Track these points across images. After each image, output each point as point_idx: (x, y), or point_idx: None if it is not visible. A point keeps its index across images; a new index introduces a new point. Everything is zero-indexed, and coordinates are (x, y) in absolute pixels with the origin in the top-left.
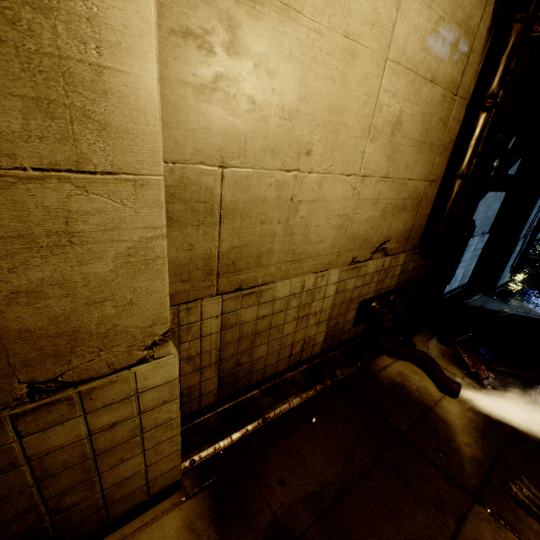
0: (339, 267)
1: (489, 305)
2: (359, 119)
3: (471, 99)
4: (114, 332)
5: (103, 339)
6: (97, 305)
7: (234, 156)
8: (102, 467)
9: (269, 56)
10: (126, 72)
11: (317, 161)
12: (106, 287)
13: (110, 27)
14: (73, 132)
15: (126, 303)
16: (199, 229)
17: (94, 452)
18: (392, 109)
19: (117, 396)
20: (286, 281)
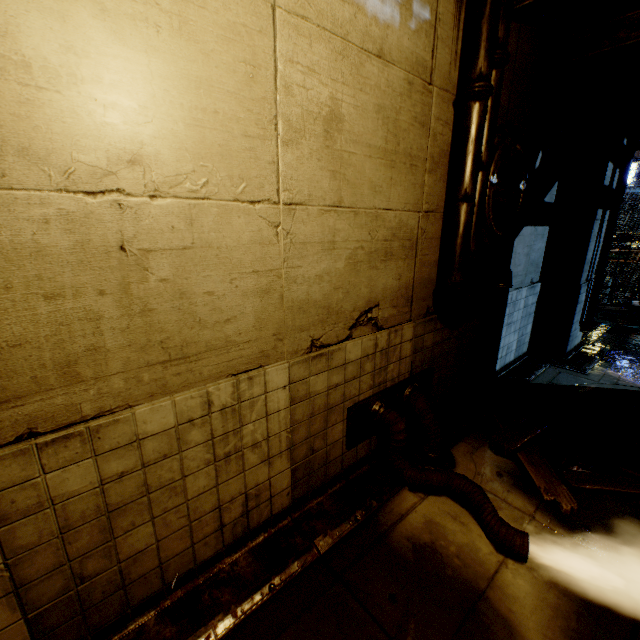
0: (287, 359)
1: (561, 378)
2: (247, 104)
3: (458, 92)
4: None
5: None
6: None
7: None
8: None
9: None
10: None
11: (167, 176)
12: None
13: None
14: None
15: None
16: None
17: None
18: (315, 93)
19: None
20: (161, 400)
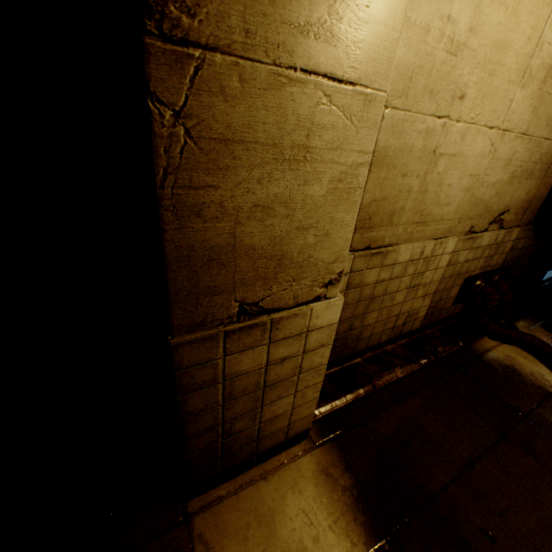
0: (456, 236)
1: None
2: (518, 59)
3: None
4: (307, 263)
5: (297, 269)
6: (303, 231)
7: (397, 95)
8: (265, 400)
9: None
10: None
11: (467, 108)
12: (314, 213)
13: None
14: (339, 30)
15: (323, 233)
16: None
17: (264, 384)
18: None
19: (294, 330)
20: (409, 244)
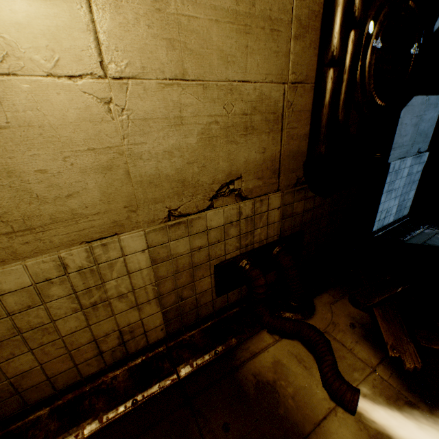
0: (144, 227)
1: (437, 240)
2: None
3: None
4: None
5: None
6: None
7: None
8: None
9: None
10: None
11: None
12: None
13: None
14: None
15: None
16: None
17: None
18: None
19: None
20: (12, 264)
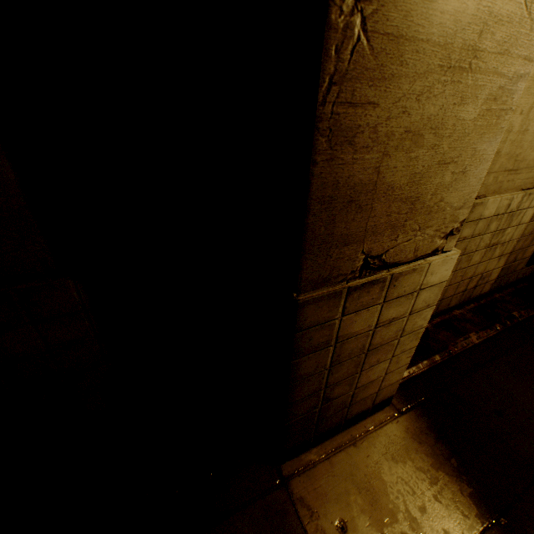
0: None
1: None
2: None
3: None
4: (436, 208)
5: (425, 215)
6: (443, 167)
7: None
8: (364, 365)
9: None
10: None
11: None
12: (459, 143)
13: None
14: None
15: (460, 170)
16: None
17: (368, 347)
18: None
19: (407, 288)
20: (496, 196)
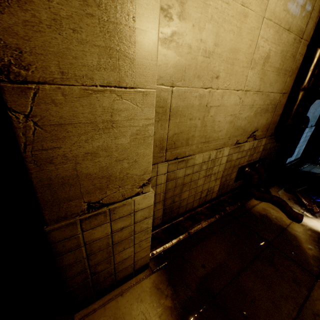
0: (229, 146)
1: (315, 170)
2: (246, 55)
3: (310, 40)
4: (126, 177)
5: (121, 181)
6: (120, 161)
7: (179, 80)
8: (115, 252)
9: (200, 20)
10: (145, 30)
11: (221, 82)
12: (125, 152)
13: (140, 5)
14: (119, 65)
15: (133, 161)
16: (158, 123)
17: (112, 243)
18: (265, 48)
19: (125, 212)
20: (201, 154)
